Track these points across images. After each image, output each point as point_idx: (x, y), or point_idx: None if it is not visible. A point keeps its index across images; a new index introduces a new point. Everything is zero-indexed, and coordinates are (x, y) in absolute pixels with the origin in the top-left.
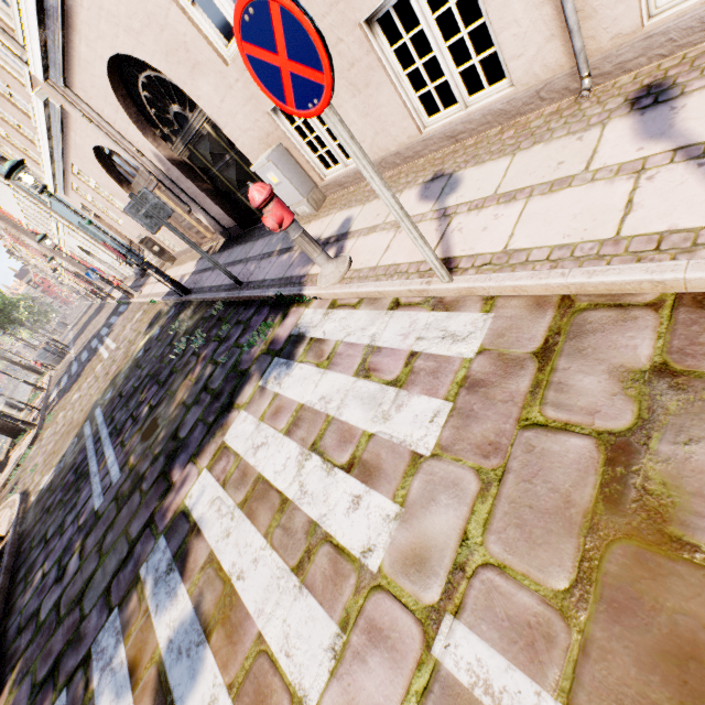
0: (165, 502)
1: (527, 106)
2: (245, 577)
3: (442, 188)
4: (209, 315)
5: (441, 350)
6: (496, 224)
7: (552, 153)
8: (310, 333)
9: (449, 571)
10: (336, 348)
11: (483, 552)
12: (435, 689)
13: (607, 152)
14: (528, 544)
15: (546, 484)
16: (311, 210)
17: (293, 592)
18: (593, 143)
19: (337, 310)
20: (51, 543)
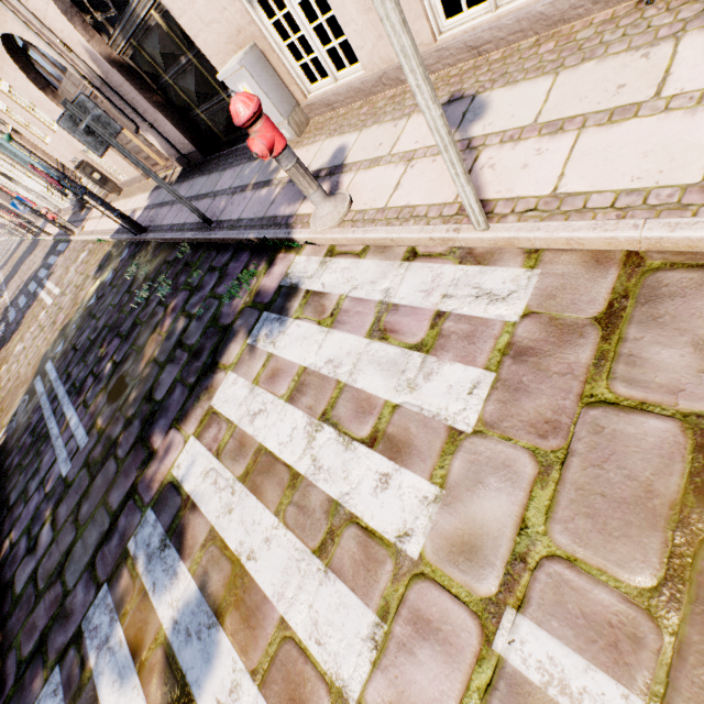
0: (148, 472)
1: (574, 10)
2: (256, 558)
3: (463, 114)
4: (174, 259)
5: (475, 311)
6: (539, 160)
7: (609, 73)
8: (305, 284)
9: (507, 561)
10: (341, 304)
11: (547, 543)
12: (501, 686)
13: (684, 74)
14: (602, 536)
15: (621, 470)
16: (292, 136)
17: (317, 576)
18: (664, 62)
19: (337, 258)
20: (15, 511)
